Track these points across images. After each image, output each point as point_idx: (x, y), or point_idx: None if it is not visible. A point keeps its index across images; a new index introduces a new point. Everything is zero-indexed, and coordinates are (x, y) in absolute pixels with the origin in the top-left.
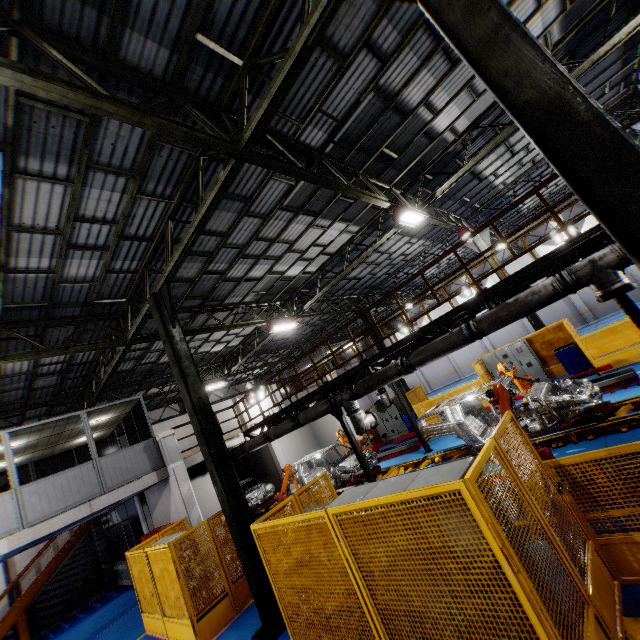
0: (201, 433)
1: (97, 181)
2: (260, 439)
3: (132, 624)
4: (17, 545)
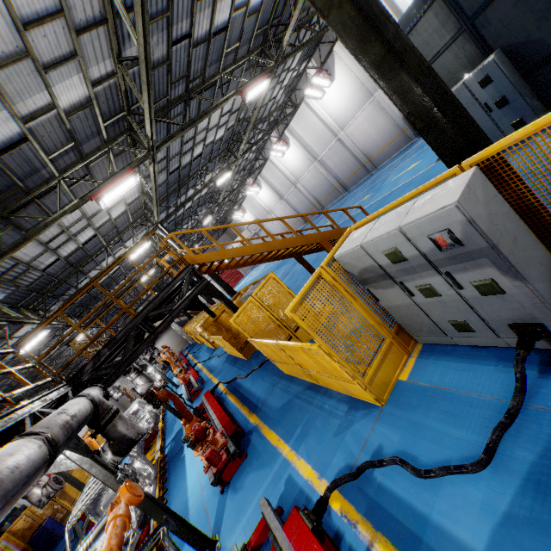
0: None
1: None
2: None
3: None
4: None
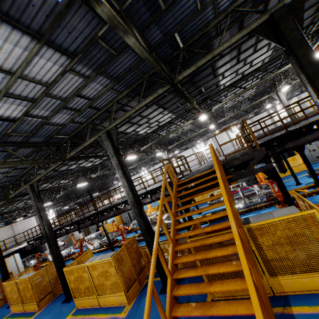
0: None
1: None
2: (30, 246)
3: None
4: None
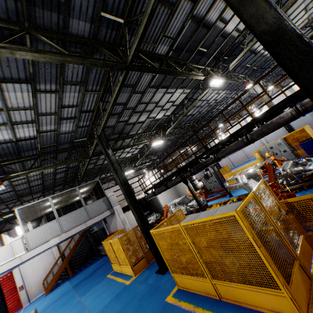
0: (125, 194)
1: (68, 89)
2: (151, 194)
3: (108, 268)
4: (61, 239)
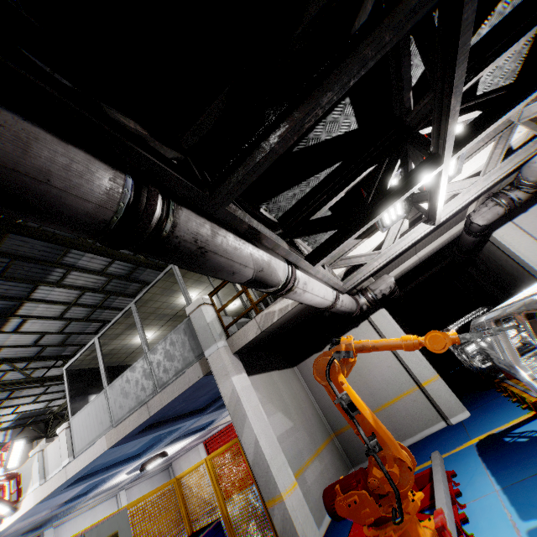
0: None
1: None
2: None
3: None
4: (110, 443)
